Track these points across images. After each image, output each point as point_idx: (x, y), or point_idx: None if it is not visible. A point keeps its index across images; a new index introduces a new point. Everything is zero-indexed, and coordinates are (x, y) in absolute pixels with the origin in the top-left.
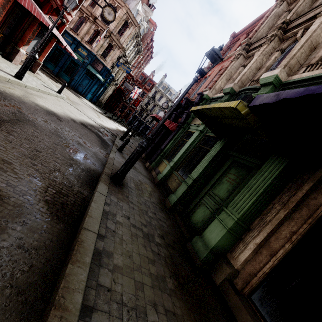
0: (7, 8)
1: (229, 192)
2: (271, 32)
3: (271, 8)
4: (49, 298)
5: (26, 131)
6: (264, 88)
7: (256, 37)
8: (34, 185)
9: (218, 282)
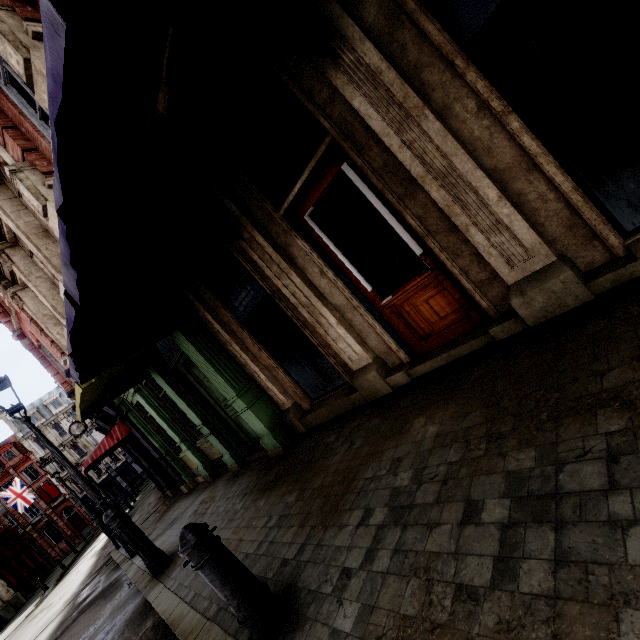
0: None
1: None
2: None
3: None
4: None
5: None
6: None
7: None
8: None
9: (303, 429)
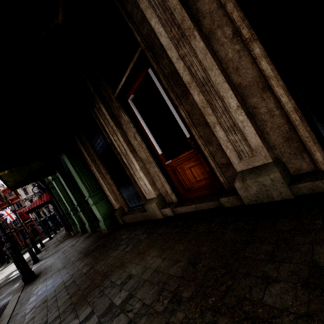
0: None
1: None
2: None
3: None
4: None
5: None
6: None
7: None
8: None
9: (122, 222)
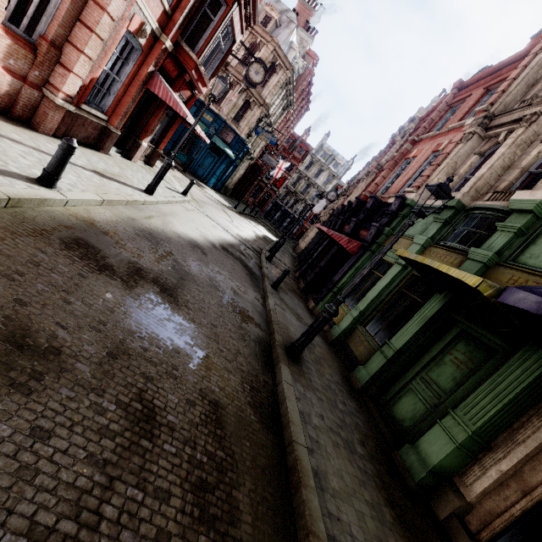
0: (137, 100)
1: (455, 382)
2: (532, 107)
3: (533, 49)
4: (295, 522)
5: (194, 295)
6: (517, 215)
7: (503, 104)
8: (234, 382)
9: (441, 516)
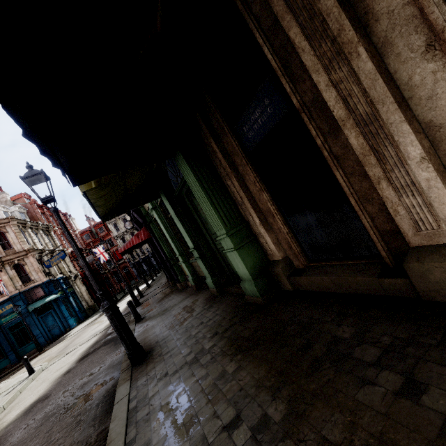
0: None
1: None
2: None
3: None
4: None
5: None
6: None
7: None
8: None
9: (289, 287)
